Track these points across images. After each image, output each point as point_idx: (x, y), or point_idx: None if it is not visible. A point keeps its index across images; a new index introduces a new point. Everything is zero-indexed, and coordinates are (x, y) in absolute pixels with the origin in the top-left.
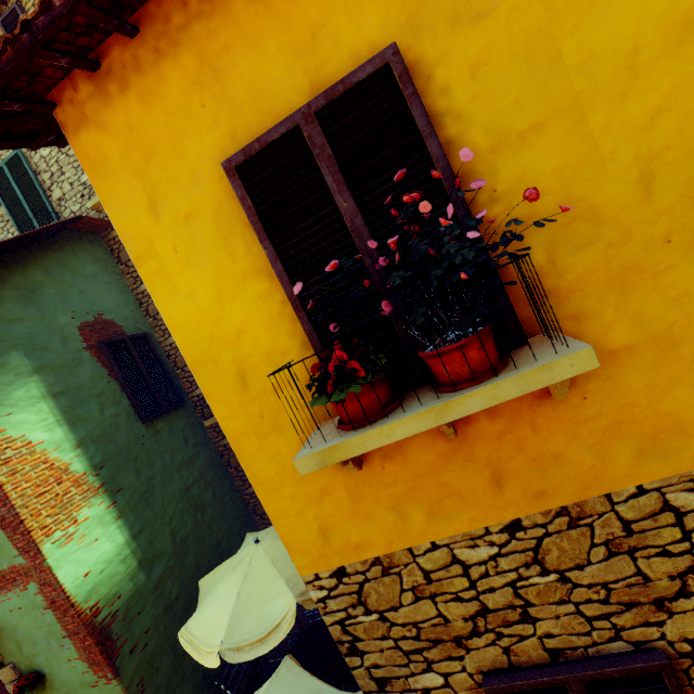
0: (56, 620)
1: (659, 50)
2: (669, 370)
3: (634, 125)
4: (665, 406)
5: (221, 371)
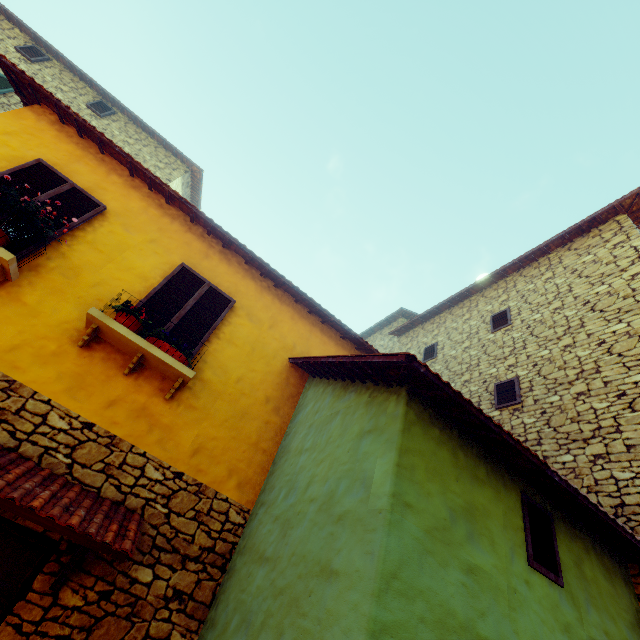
0: None
1: (137, 274)
2: (22, 320)
3: (114, 275)
4: (1, 327)
5: None
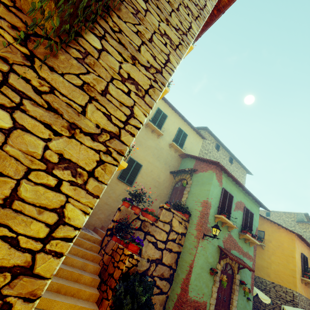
0: (251, 273)
1: None
2: None
3: None
4: None
5: (297, 265)
